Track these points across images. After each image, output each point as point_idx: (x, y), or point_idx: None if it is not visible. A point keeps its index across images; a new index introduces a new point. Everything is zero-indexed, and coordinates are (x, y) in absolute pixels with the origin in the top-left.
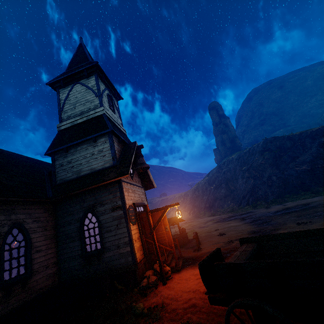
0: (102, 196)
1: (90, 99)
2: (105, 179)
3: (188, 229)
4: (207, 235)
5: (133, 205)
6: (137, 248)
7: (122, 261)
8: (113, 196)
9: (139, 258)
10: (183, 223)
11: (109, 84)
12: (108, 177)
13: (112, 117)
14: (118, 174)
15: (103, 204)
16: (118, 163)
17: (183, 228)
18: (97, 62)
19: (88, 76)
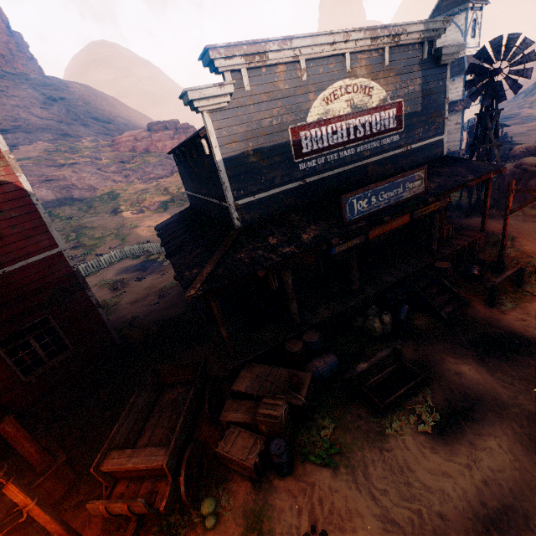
0: (451, 117)
1: (457, 39)
2: (455, 110)
3: (527, 130)
4: (528, 139)
5: (467, 121)
6: (463, 143)
7: (454, 148)
8: (457, 118)
9: (463, 148)
10: (535, 119)
11: (477, 4)
12: (457, 109)
13: (470, 51)
14: (464, 108)
15: (450, 121)
16: (465, 98)
17: (506, 132)
18: (471, 2)
19: (459, 15)
